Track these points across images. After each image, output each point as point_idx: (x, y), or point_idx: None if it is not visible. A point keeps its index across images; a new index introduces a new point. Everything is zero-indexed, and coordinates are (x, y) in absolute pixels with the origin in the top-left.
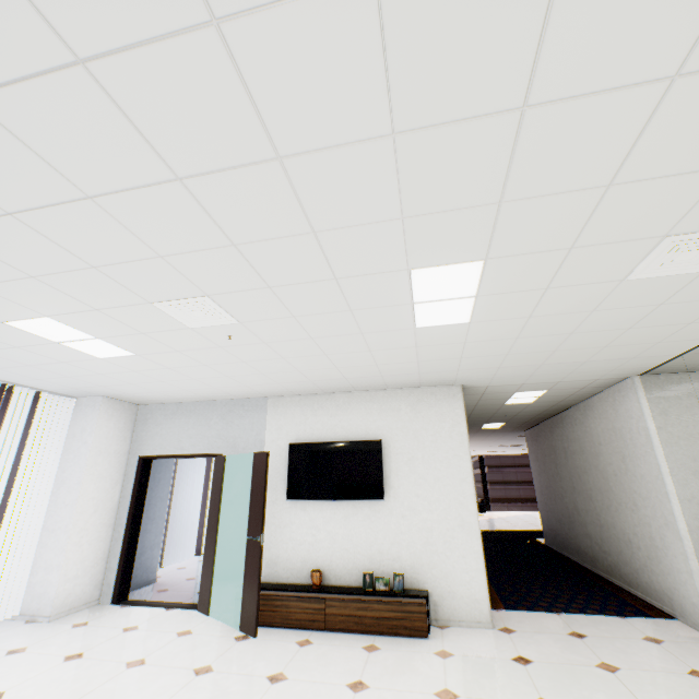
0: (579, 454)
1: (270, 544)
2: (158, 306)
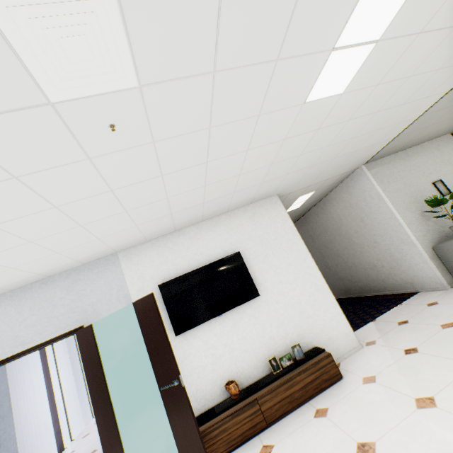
0: (324, 234)
1: None
2: None
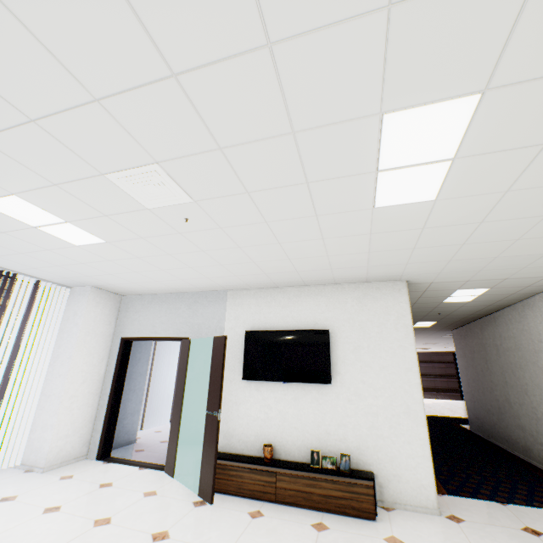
0: (514, 351)
1: (227, 418)
2: (111, 179)
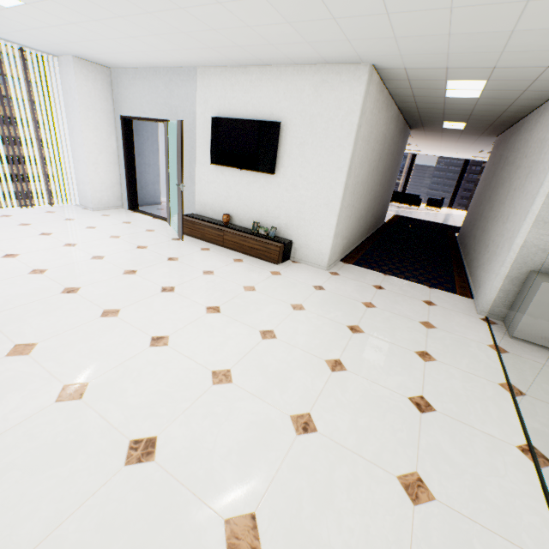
0: (509, 166)
1: (202, 193)
2: None
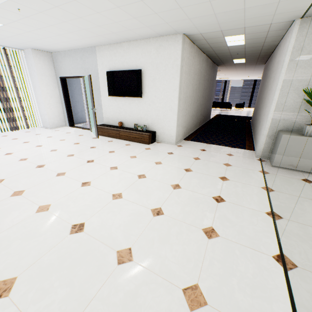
0: (268, 79)
1: (106, 112)
2: None
